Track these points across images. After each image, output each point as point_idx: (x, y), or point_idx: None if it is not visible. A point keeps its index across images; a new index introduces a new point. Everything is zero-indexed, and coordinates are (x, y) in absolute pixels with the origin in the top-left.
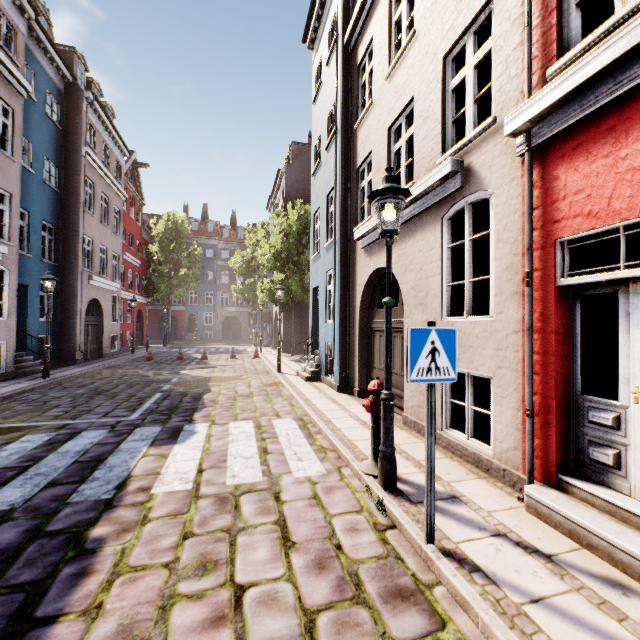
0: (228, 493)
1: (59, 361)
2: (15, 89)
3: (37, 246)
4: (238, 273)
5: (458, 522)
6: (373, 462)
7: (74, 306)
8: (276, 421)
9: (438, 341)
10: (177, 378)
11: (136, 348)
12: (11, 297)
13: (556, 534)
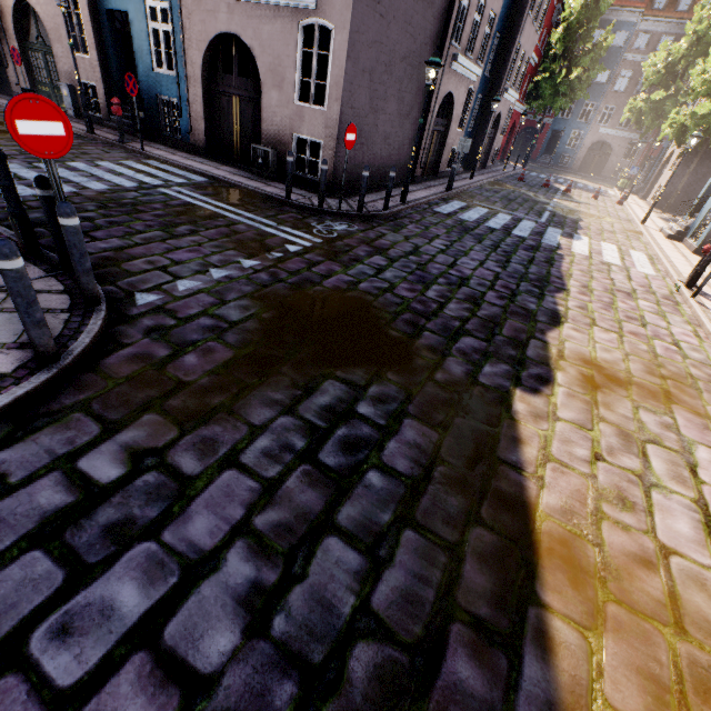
0: (605, 263)
1: (464, 167)
2: None
3: (486, 61)
4: (647, 83)
5: None
6: (687, 278)
7: (488, 120)
8: (631, 251)
9: None
10: (553, 204)
11: (500, 164)
12: (468, 113)
13: None
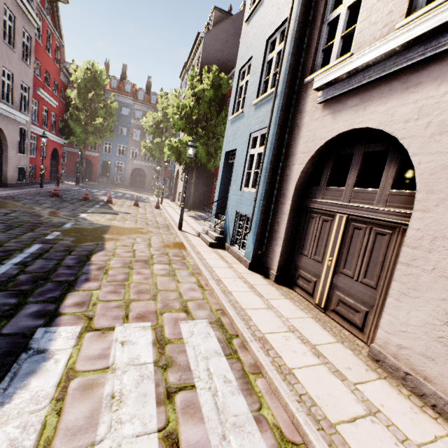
0: None
1: None
2: None
3: None
4: (148, 132)
5: None
6: None
7: None
8: (186, 327)
9: None
10: (72, 223)
11: (49, 182)
12: None
13: None
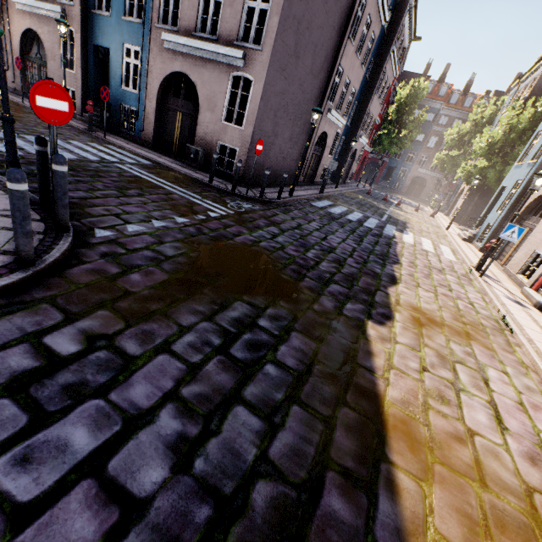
0: (424, 250)
1: (331, 180)
2: (380, 23)
3: (348, 116)
4: (447, 144)
5: (492, 281)
6: (476, 264)
7: (348, 152)
8: (441, 245)
9: (516, 230)
10: (389, 211)
11: (354, 182)
12: (336, 146)
13: (521, 296)
